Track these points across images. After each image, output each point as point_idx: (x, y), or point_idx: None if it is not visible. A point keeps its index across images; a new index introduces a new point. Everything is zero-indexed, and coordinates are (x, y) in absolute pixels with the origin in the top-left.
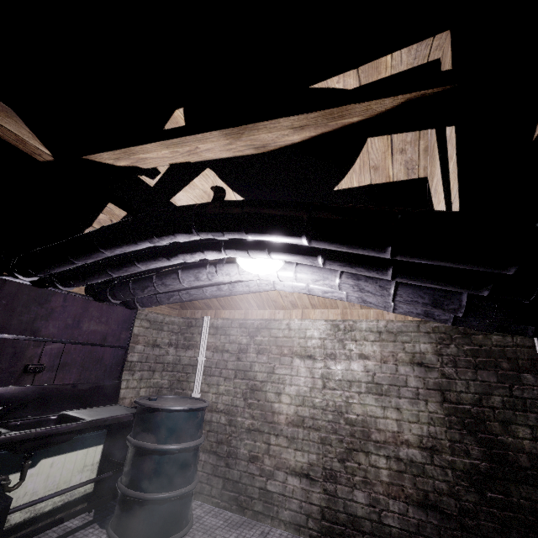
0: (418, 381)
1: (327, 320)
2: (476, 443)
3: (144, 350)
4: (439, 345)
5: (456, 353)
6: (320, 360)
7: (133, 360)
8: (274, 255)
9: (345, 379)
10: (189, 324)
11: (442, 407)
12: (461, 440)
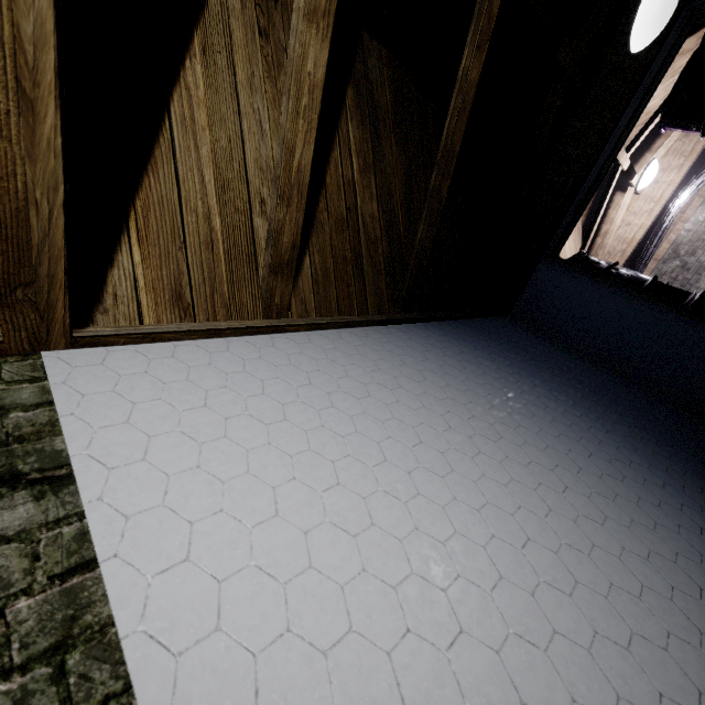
0: None
1: (700, 206)
2: None
3: None
4: None
5: None
6: None
7: None
8: (697, 178)
9: None
10: None
11: None
12: None
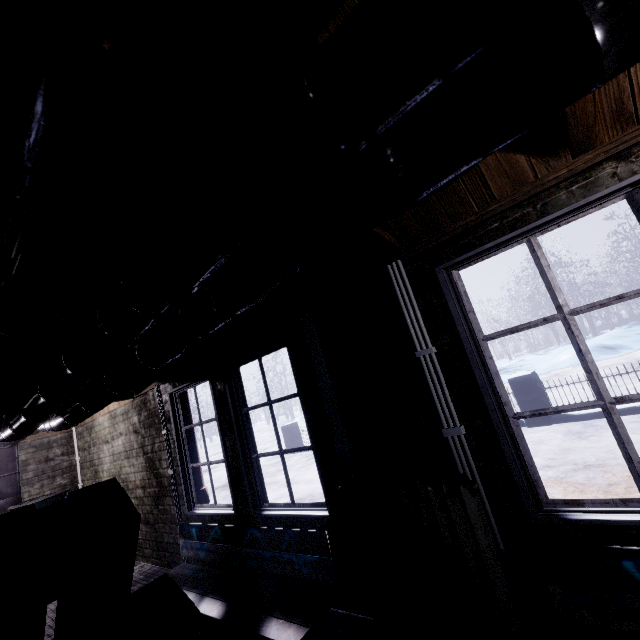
0: (136, 444)
1: (108, 413)
2: (154, 477)
3: (38, 467)
4: (139, 416)
5: (144, 419)
6: (110, 442)
7: (29, 477)
8: None
9: (118, 452)
10: (71, 435)
11: (144, 458)
12: (150, 477)
